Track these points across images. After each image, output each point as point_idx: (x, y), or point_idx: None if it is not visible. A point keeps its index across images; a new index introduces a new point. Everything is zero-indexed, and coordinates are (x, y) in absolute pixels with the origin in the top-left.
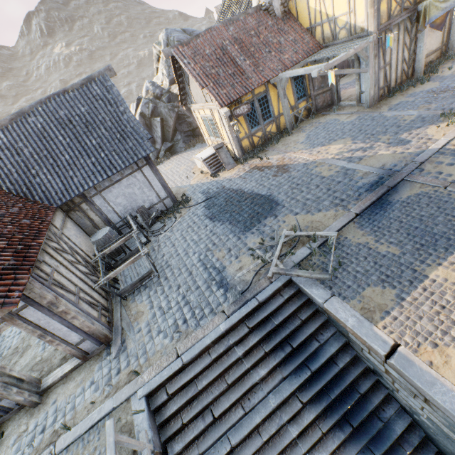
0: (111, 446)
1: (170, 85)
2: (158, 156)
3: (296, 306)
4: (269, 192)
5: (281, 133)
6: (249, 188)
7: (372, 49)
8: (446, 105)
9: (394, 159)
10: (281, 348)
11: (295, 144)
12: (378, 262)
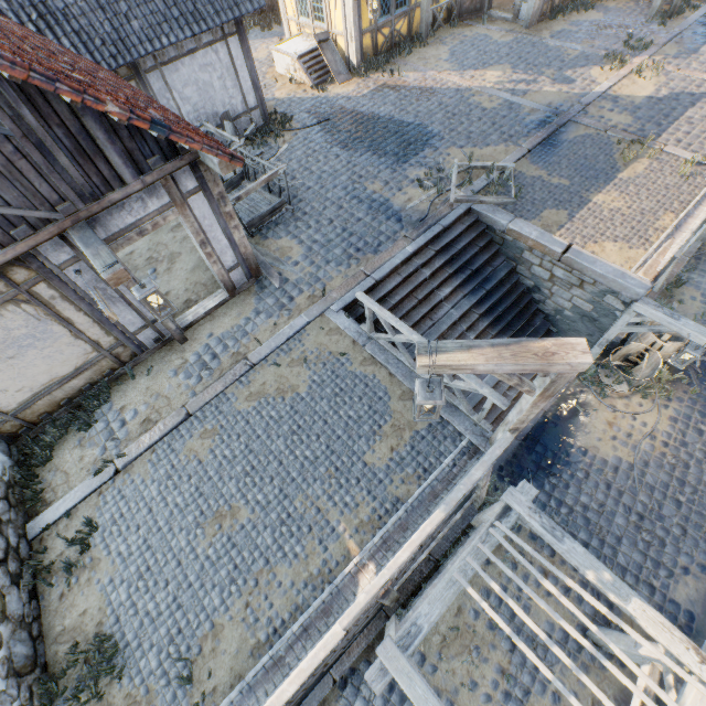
0: (375, 304)
1: None
2: None
3: (475, 234)
4: (417, 120)
5: (412, 40)
6: (387, 112)
7: None
8: (609, 46)
9: (561, 99)
10: (461, 272)
11: (437, 61)
12: (552, 192)
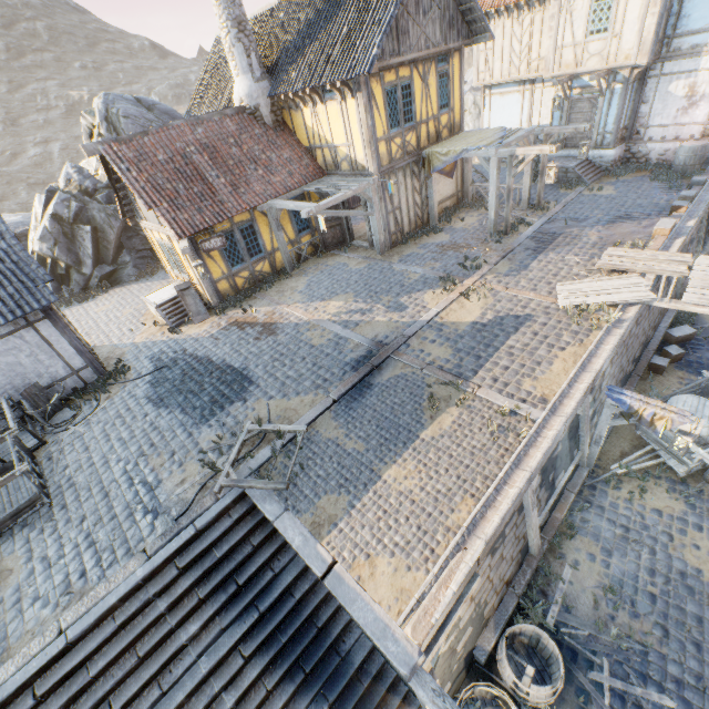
0: None
1: None
2: (88, 285)
3: (247, 528)
4: (244, 363)
5: (279, 273)
6: (221, 355)
7: (375, 191)
8: (448, 266)
9: (388, 329)
10: (224, 588)
11: (292, 293)
12: (342, 463)
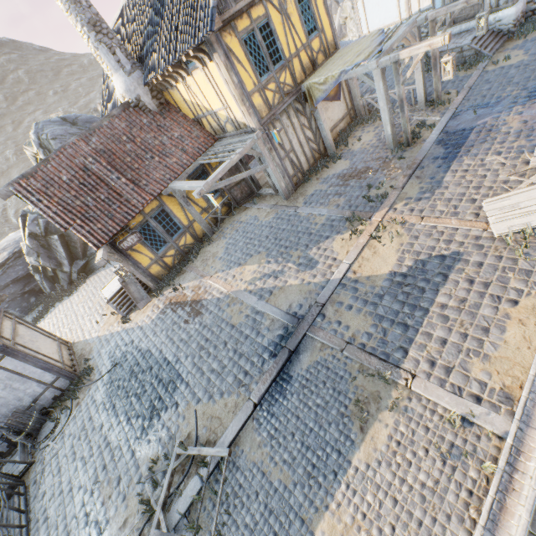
0: None
1: None
2: (72, 279)
3: None
4: (176, 355)
5: (202, 240)
6: (158, 345)
7: (262, 144)
8: (352, 201)
9: (301, 295)
10: None
11: (213, 261)
12: (269, 504)
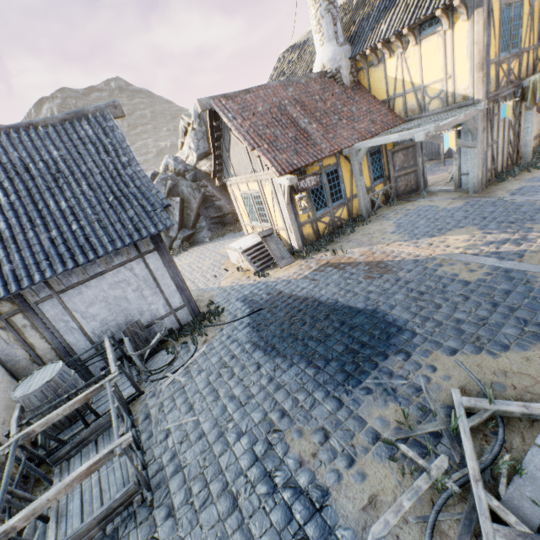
0: None
1: (198, 161)
2: (172, 246)
3: None
4: (369, 304)
5: (354, 220)
6: (328, 295)
7: (480, 120)
8: None
9: None
10: None
11: (382, 234)
12: None
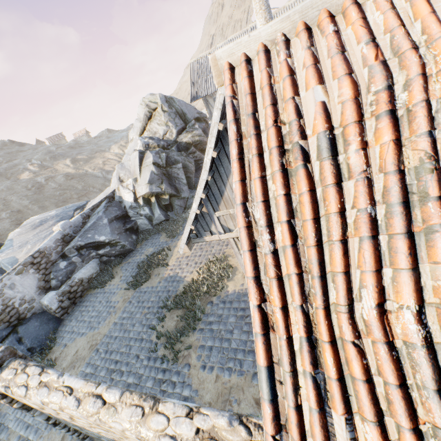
0: None
1: (177, 135)
2: (185, 206)
3: None
4: None
5: None
6: None
7: None
8: None
9: None
10: None
11: None
12: None
